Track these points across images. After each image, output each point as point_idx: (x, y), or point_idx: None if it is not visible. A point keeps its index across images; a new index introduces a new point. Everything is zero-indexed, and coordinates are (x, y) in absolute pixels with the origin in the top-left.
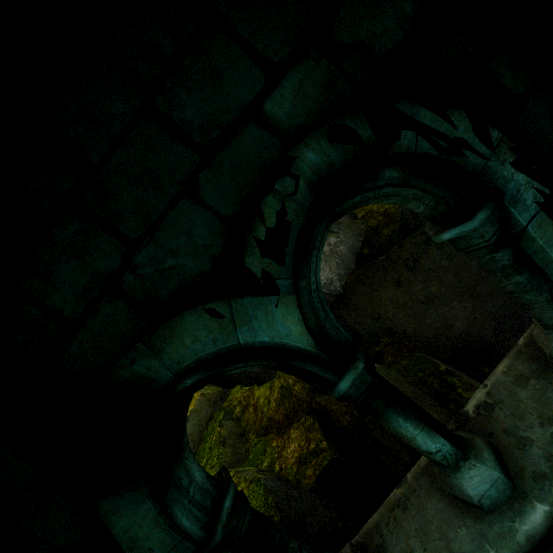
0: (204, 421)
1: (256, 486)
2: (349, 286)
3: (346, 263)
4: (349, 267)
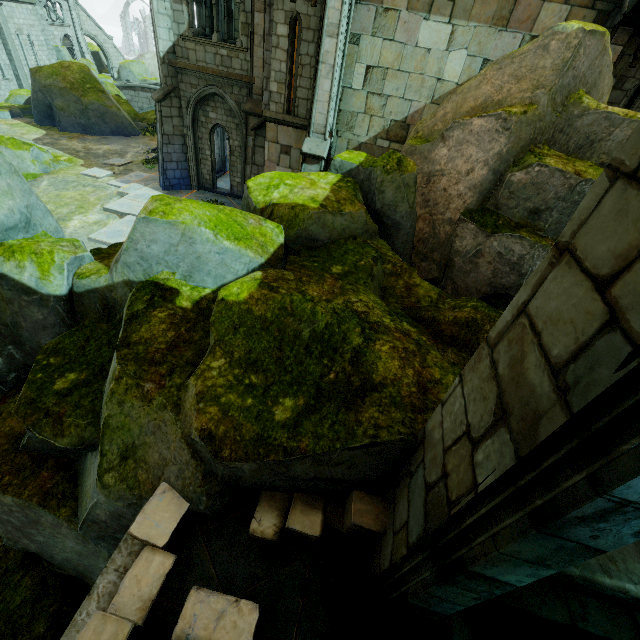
0: (349, 232)
1: None
2: None
3: None
4: None
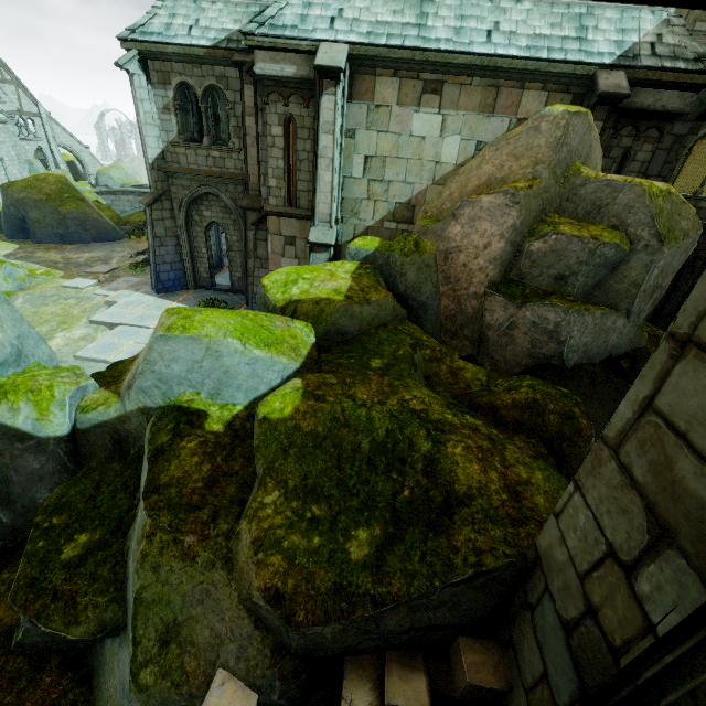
0: (379, 320)
1: (552, 469)
2: (580, 371)
3: (598, 352)
4: (596, 357)
